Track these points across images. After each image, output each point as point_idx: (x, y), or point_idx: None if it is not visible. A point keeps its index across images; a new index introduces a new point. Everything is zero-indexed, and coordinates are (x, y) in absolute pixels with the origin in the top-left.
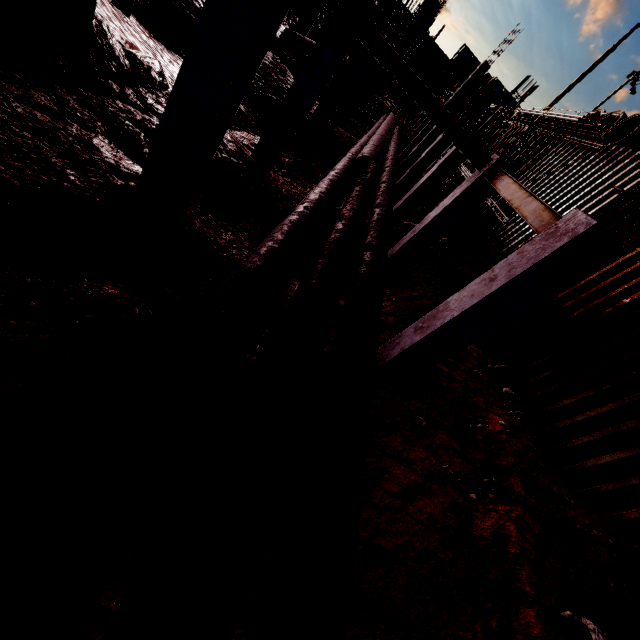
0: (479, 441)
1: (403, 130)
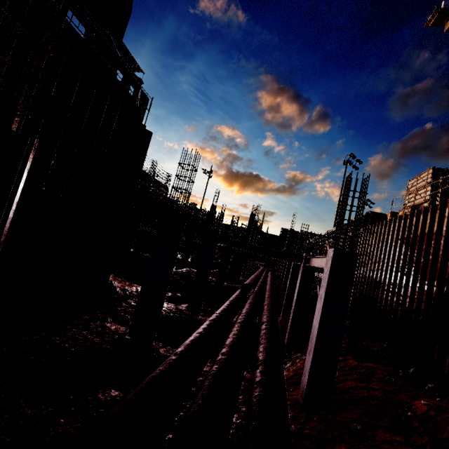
0: (417, 427)
1: (274, 272)
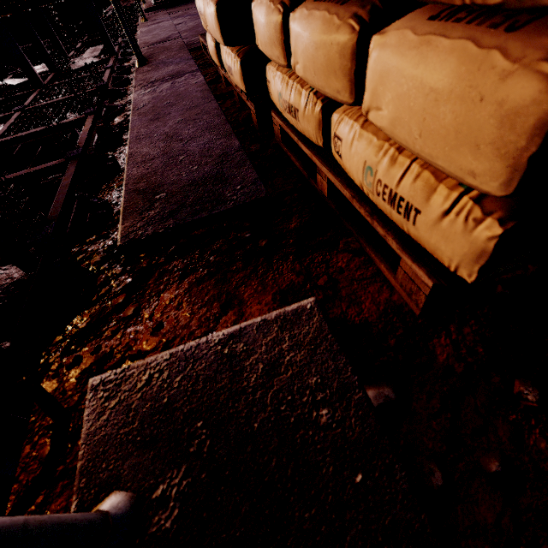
0: None
1: None
